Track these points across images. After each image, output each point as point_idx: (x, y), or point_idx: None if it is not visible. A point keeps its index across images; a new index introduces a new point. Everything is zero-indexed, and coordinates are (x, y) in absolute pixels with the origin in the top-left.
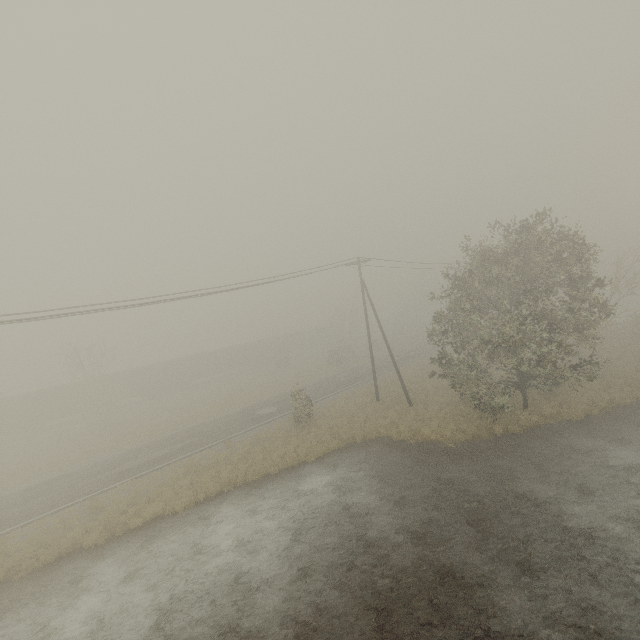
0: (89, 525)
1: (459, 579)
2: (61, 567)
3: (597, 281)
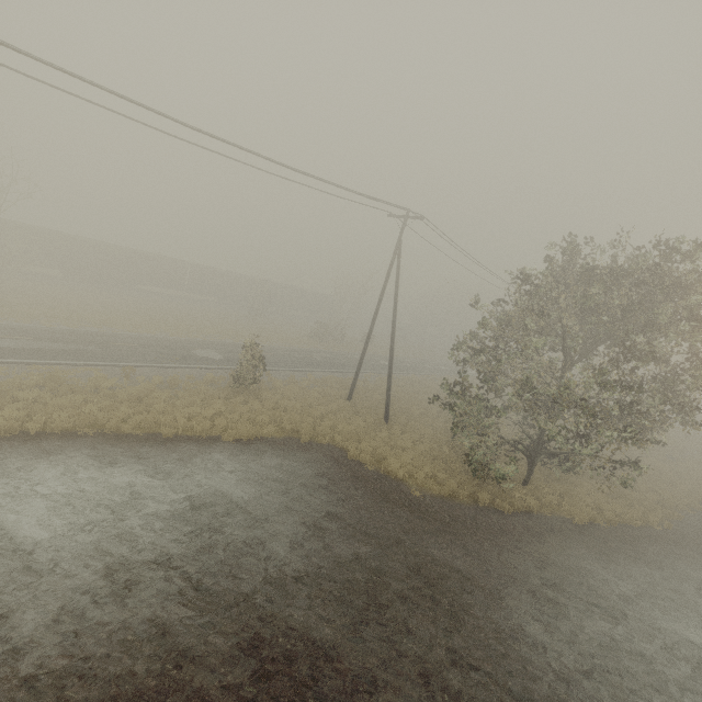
0: None
1: None
2: None
3: None
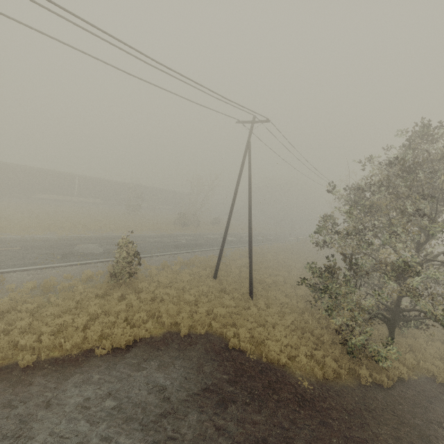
0: None
1: None
2: None
3: None
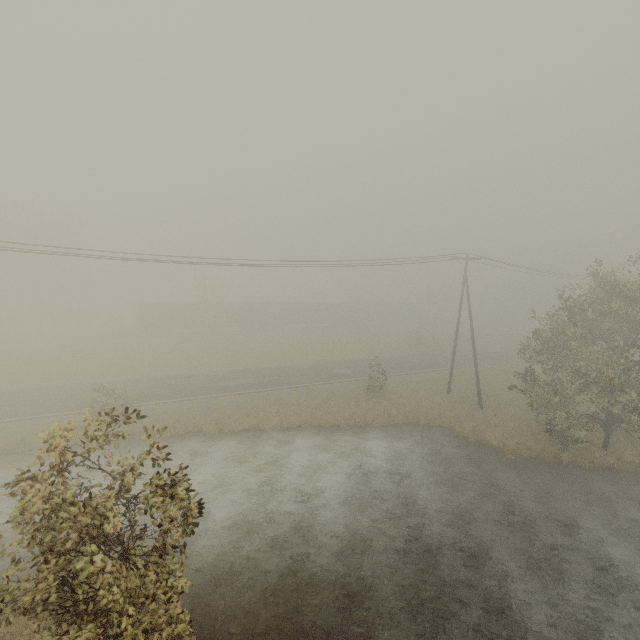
0: (206, 418)
1: (484, 558)
2: (189, 440)
3: None
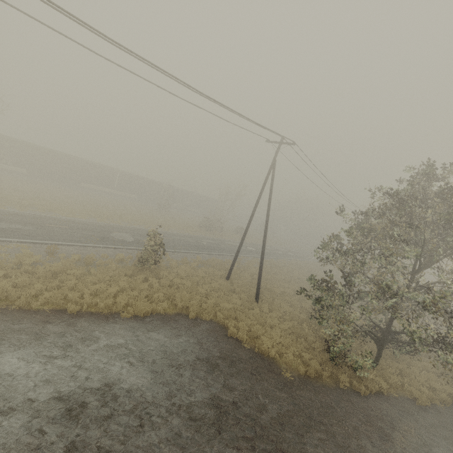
0: None
1: None
2: None
3: None
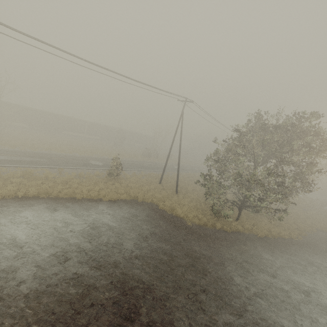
0: None
1: (162, 323)
2: None
3: (320, 168)
